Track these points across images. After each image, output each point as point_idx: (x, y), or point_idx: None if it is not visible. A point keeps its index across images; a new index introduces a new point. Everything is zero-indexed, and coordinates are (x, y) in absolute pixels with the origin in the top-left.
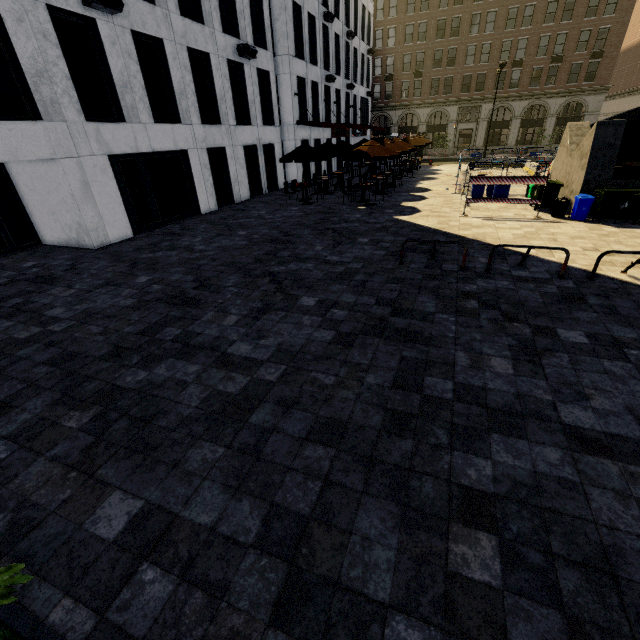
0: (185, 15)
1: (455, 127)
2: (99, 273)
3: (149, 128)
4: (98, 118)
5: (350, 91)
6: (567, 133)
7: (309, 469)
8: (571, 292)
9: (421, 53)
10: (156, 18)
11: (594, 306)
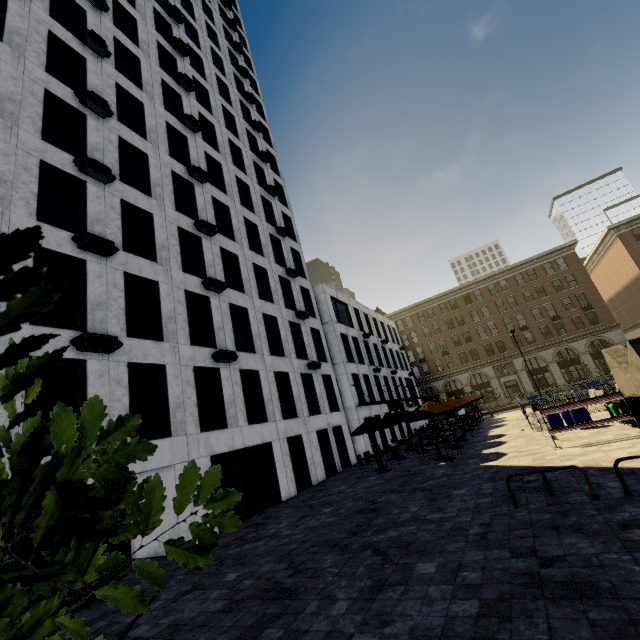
0: (273, 355)
1: (498, 381)
2: (186, 577)
3: (244, 429)
4: (208, 428)
5: (394, 375)
6: (608, 357)
7: None
8: None
9: (441, 340)
10: (255, 360)
11: None
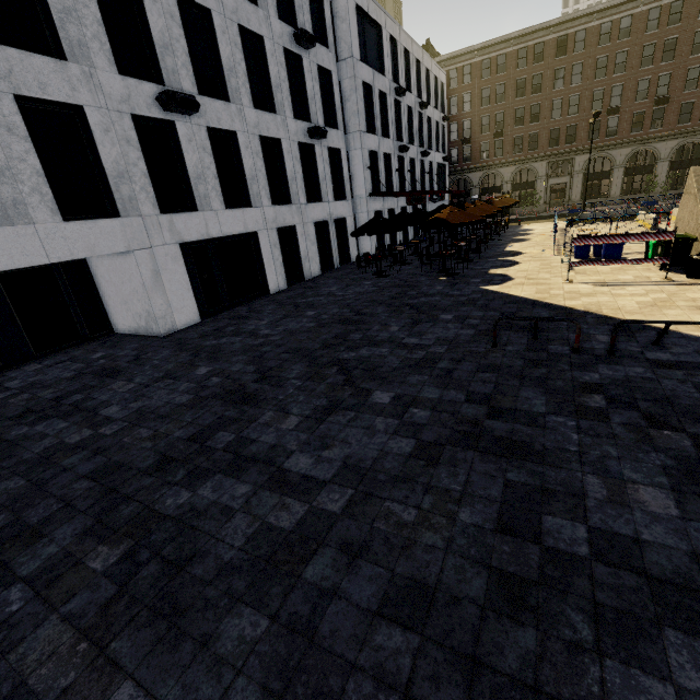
0: (258, 108)
1: (545, 183)
2: (161, 364)
3: (220, 214)
4: (172, 209)
5: (425, 158)
6: (692, 179)
7: (381, 670)
8: None
9: (500, 113)
10: (231, 114)
11: None
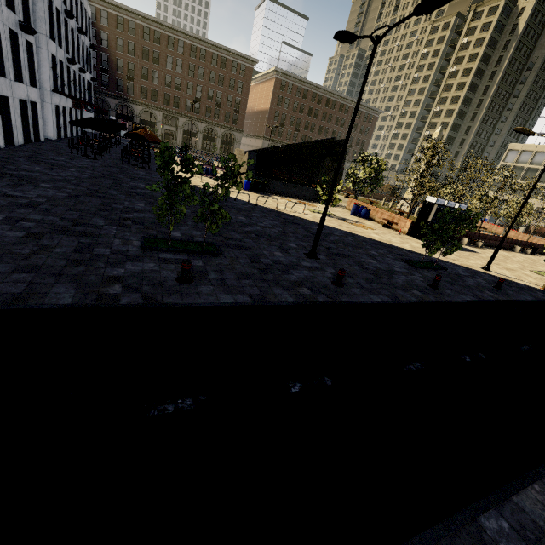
0: None
1: (162, 126)
2: None
3: None
4: None
5: (81, 73)
6: (236, 152)
7: None
8: (252, 208)
9: (131, 64)
10: None
11: (259, 210)
